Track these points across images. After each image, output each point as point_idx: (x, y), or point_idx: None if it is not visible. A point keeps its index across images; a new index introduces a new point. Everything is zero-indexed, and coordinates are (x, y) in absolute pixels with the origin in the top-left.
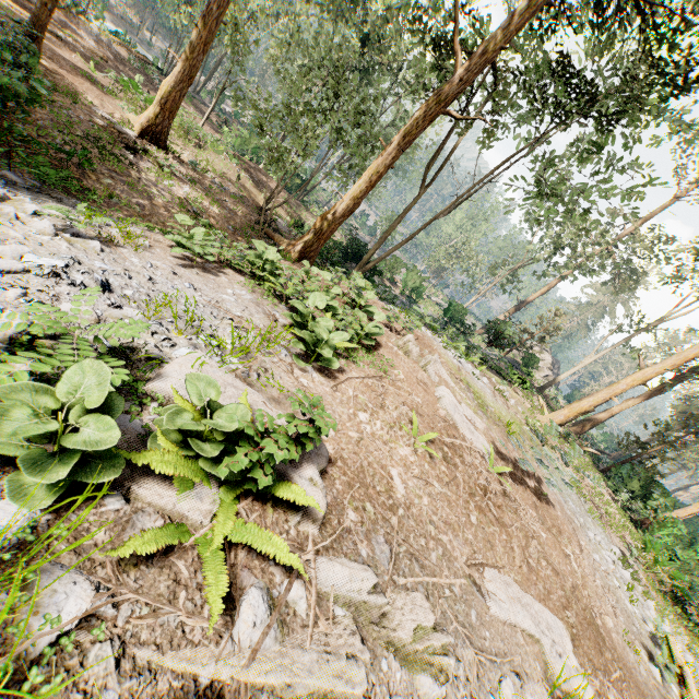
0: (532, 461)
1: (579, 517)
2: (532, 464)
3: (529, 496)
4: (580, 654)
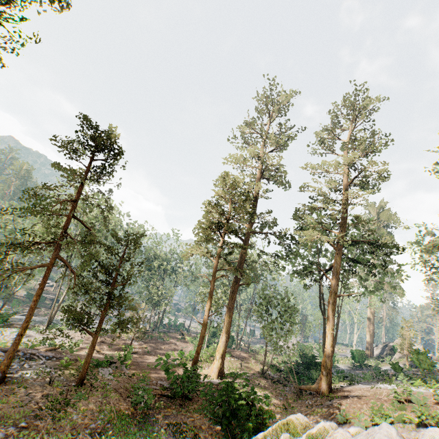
0: None
1: None
2: None
3: None
4: None
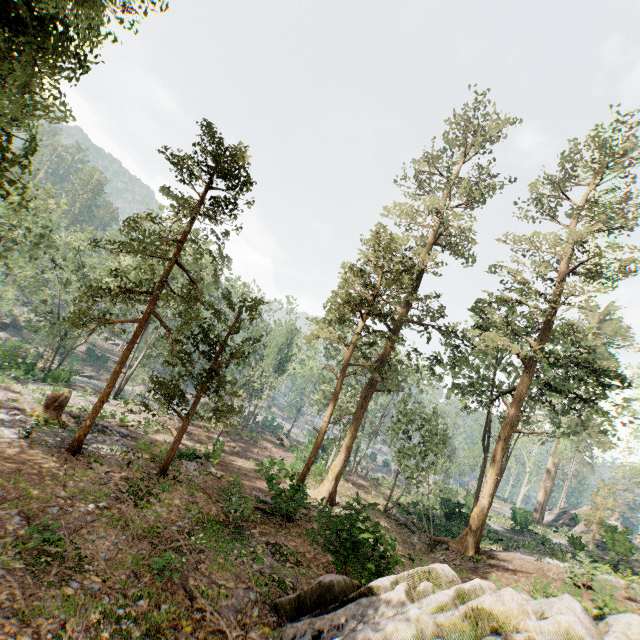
0: None
1: None
2: None
3: None
4: None
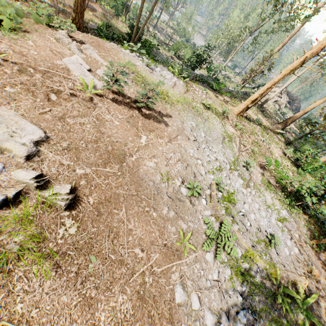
0: (174, 111)
1: (200, 138)
2: (170, 111)
3: (130, 112)
4: (68, 153)
